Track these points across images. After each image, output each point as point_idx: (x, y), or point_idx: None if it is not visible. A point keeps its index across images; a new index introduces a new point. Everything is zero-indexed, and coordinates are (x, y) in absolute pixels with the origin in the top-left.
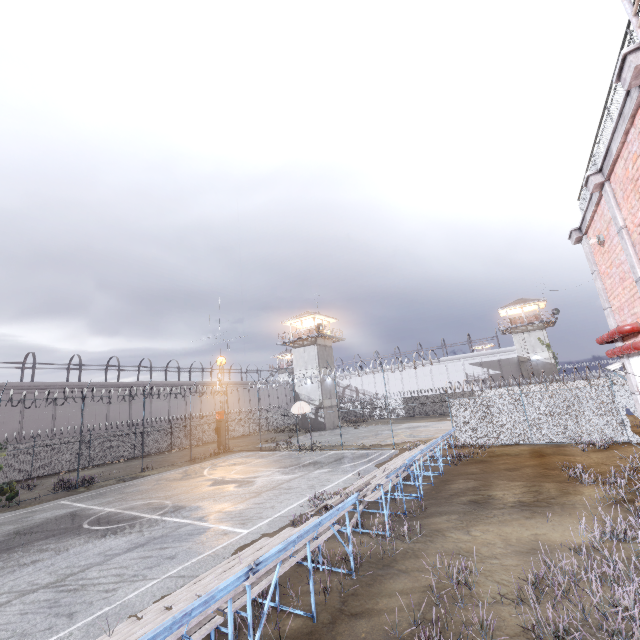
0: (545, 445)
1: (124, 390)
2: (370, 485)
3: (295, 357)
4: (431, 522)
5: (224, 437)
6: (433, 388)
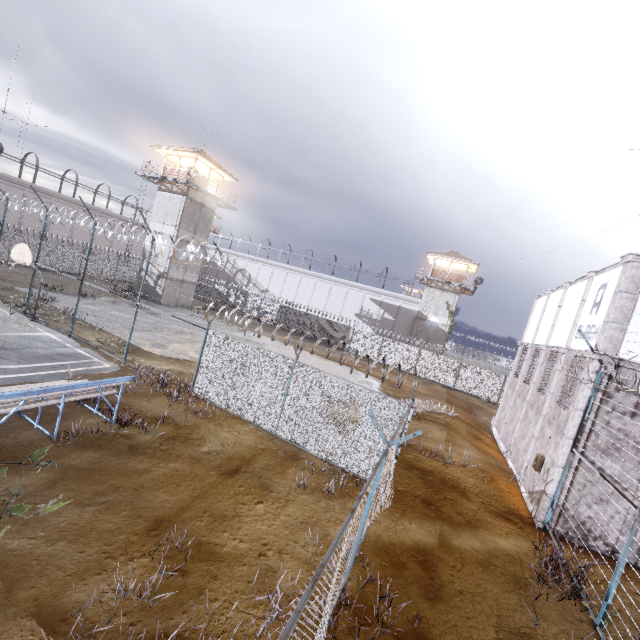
0: (282, 445)
1: None
2: None
3: (157, 202)
4: None
5: None
6: (324, 308)
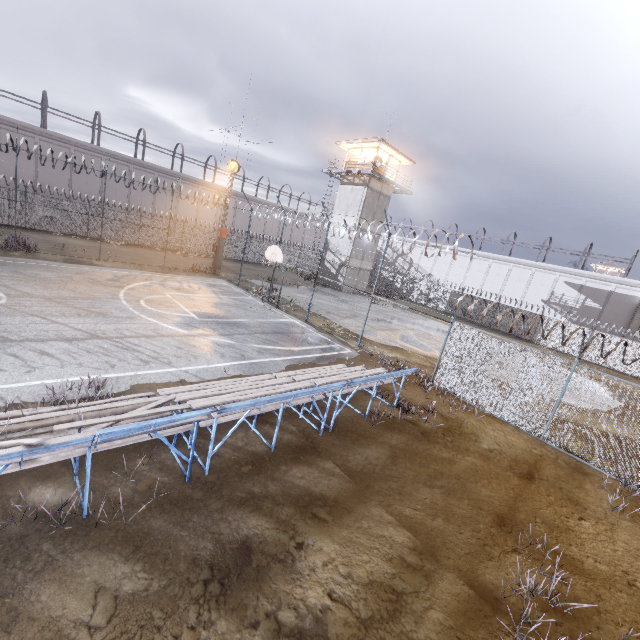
0: (557, 454)
1: (149, 172)
2: (0, 443)
3: (339, 196)
4: (74, 571)
5: (221, 257)
6: (499, 293)
